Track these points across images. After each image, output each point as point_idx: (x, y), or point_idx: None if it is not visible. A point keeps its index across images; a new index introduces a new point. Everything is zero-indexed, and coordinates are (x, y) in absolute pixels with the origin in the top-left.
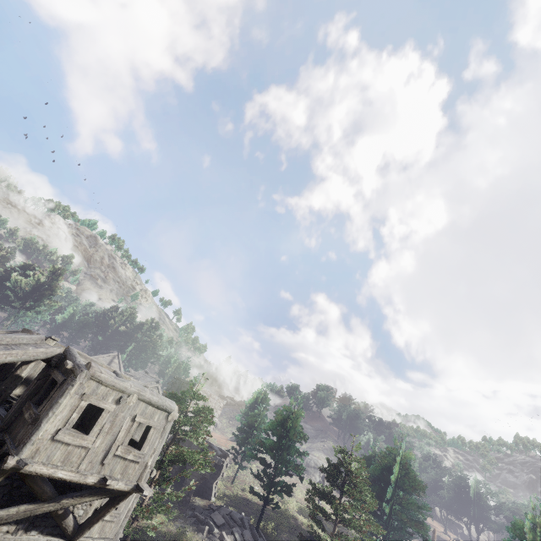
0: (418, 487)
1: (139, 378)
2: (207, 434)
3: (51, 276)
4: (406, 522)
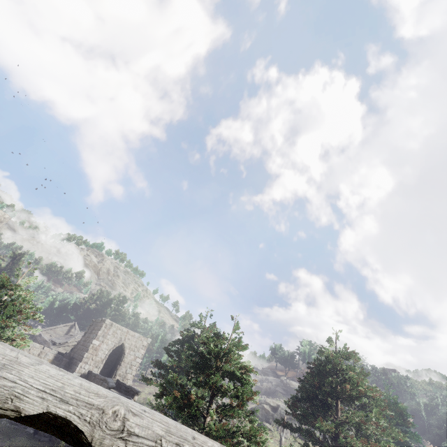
0: (360, 389)
1: (76, 335)
2: (8, 326)
3: (9, 260)
4: (352, 444)
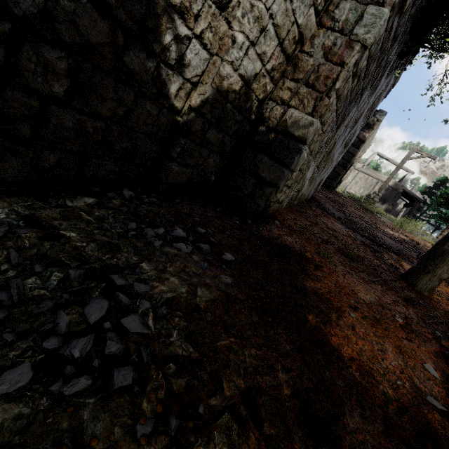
0: None
1: None
2: None
3: None
4: None
